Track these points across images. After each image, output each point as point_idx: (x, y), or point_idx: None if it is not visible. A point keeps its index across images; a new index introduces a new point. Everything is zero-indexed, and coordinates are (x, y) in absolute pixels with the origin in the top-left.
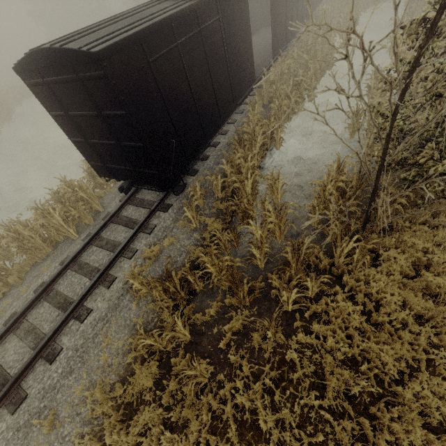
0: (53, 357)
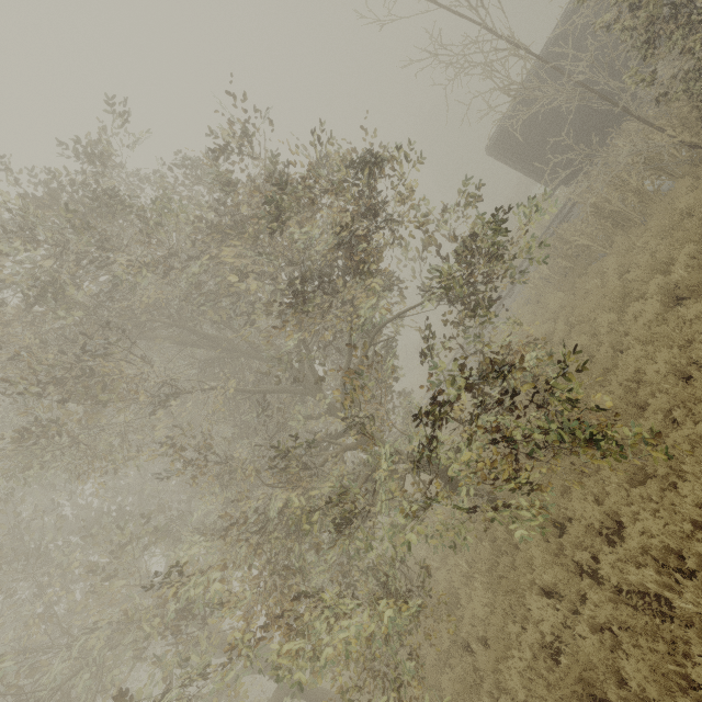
0: (510, 296)
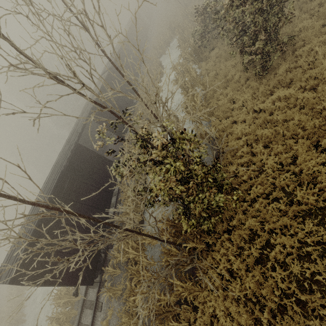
0: None
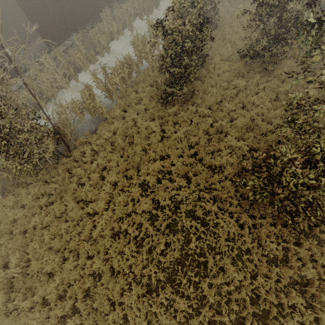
0: None
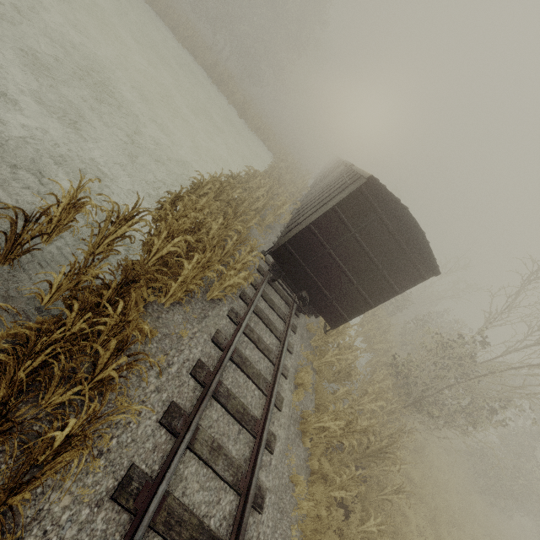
0: (263, 502)
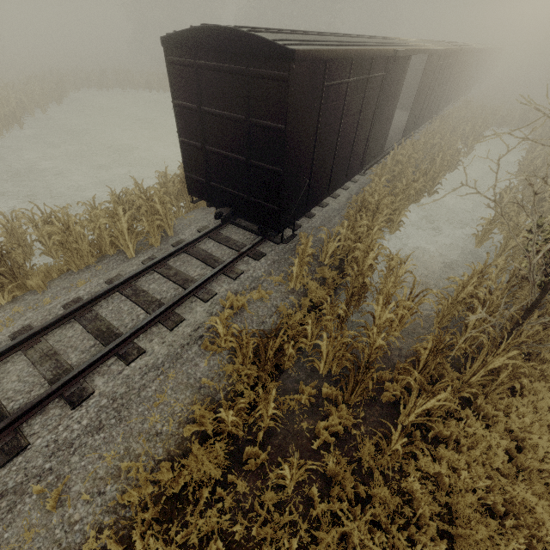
0: (79, 400)
